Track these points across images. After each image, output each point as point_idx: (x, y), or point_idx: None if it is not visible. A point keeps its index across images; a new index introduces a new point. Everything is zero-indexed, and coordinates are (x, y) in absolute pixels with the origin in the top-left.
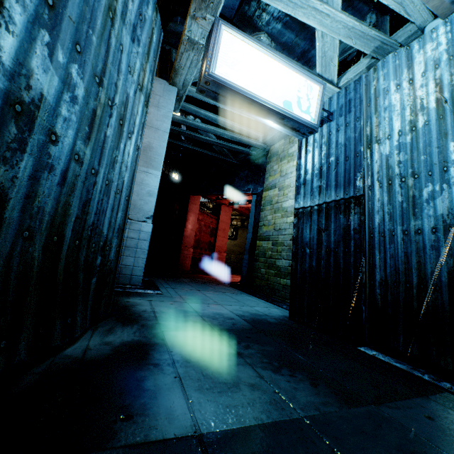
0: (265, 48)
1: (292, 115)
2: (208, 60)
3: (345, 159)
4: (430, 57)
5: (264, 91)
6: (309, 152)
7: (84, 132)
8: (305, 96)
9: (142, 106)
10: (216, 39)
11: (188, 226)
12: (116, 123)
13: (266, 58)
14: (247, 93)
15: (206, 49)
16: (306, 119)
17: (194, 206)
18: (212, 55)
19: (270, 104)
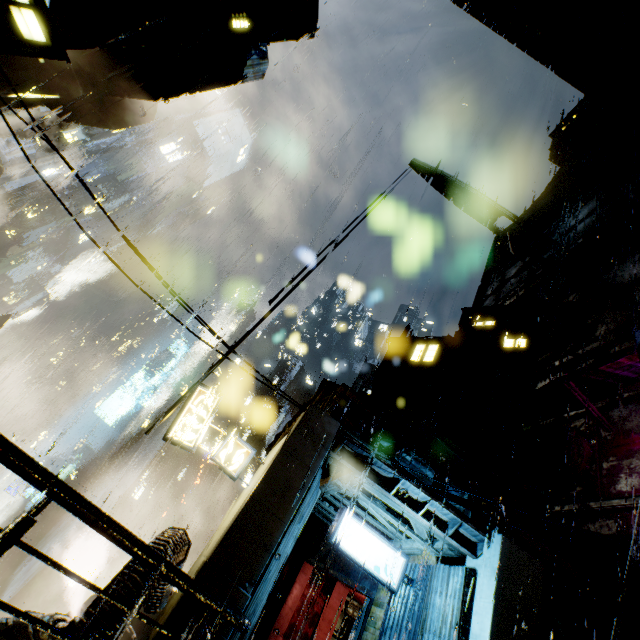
0: (369, 528)
1: (378, 577)
2: (333, 532)
3: (409, 630)
4: (454, 586)
5: (362, 555)
6: (395, 603)
7: (266, 586)
8: (391, 563)
9: (292, 545)
10: (341, 521)
11: (288, 601)
12: (277, 569)
13: (369, 533)
14: (351, 555)
15: (336, 519)
16: (388, 582)
17: (304, 575)
18: (336, 530)
19: (364, 566)
